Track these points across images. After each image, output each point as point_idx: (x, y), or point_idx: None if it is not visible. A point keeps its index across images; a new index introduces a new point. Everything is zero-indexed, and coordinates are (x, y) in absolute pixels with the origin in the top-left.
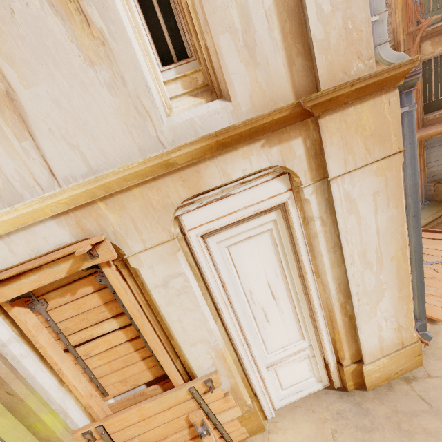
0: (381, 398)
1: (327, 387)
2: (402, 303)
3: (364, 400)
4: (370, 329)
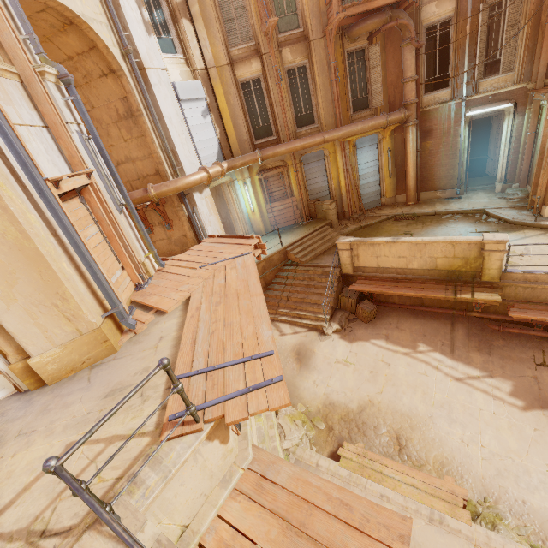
0: (55, 389)
1: (16, 393)
2: (52, 286)
3: (39, 395)
4: (17, 316)
